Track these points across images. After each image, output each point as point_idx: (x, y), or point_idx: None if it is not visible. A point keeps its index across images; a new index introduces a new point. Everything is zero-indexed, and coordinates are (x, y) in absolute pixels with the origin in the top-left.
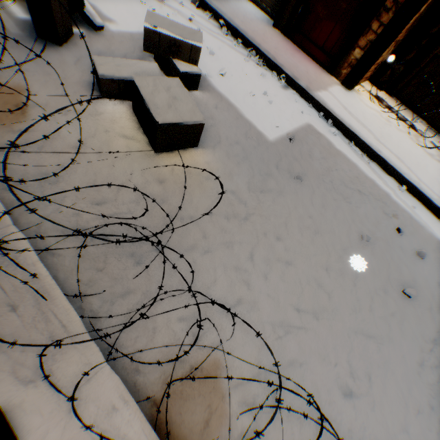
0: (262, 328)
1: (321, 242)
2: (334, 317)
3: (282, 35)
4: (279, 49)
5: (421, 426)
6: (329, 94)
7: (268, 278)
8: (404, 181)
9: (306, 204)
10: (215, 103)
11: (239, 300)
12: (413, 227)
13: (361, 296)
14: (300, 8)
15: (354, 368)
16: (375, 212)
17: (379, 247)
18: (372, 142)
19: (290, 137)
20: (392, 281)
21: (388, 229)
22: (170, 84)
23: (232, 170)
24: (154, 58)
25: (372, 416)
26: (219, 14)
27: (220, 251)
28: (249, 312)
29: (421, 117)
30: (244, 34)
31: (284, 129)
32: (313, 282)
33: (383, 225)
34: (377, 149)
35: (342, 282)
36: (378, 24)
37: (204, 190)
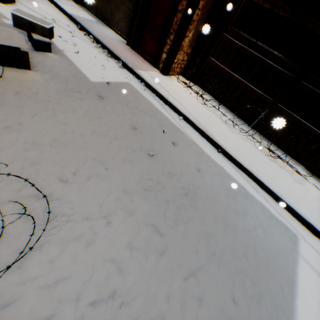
0: (16, 140)
1: (97, 122)
2: (81, 150)
3: (131, 49)
4: (123, 52)
5: (115, 206)
6: (147, 73)
7: (40, 125)
8: (182, 114)
9: (98, 107)
10: (61, 60)
11: (8, 127)
12: (178, 134)
13: (112, 148)
14: (136, 35)
15: (79, 172)
16: (152, 122)
17: (144, 134)
18: (165, 94)
19: (109, 83)
20: (143, 148)
21: (157, 130)
22: (15, 35)
23: (50, 83)
24: (28, 36)
25: (76, 193)
26: (91, 33)
27: (11, 107)
28: (11, 133)
29: (210, 94)
30: (102, 42)
31: (107, 80)
32: (76, 134)
33: (154, 128)
34: (167, 97)
35: (101, 140)
36: (169, 40)
37: (21, 85)
